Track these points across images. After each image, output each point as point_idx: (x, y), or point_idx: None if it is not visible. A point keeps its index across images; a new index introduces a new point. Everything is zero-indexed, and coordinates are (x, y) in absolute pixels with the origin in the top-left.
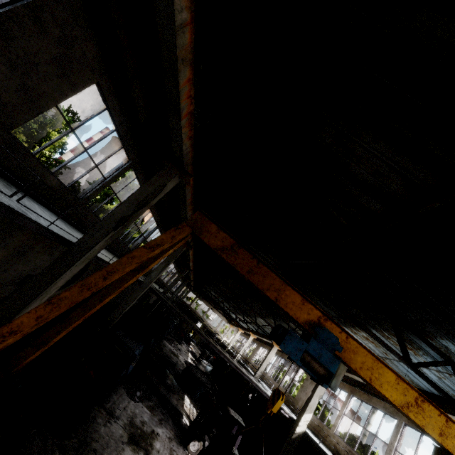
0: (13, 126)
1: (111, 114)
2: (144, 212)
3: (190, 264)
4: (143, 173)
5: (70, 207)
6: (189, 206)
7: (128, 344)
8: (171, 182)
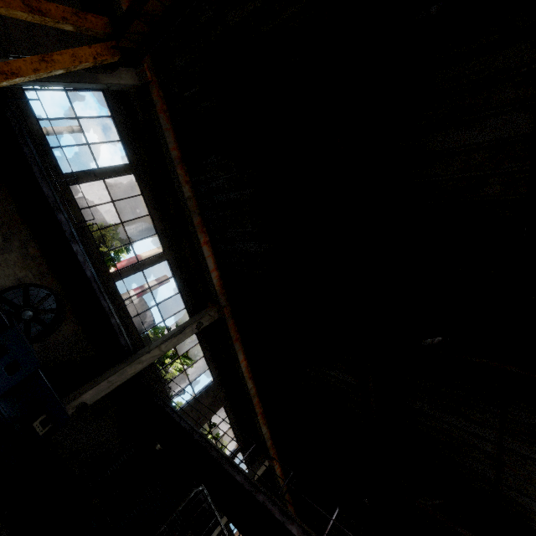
0: (11, 53)
1: (106, 99)
2: (90, 83)
3: (260, 425)
4: (149, 191)
5: (48, 174)
6: (180, 168)
7: (17, 325)
8: (127, 73)
